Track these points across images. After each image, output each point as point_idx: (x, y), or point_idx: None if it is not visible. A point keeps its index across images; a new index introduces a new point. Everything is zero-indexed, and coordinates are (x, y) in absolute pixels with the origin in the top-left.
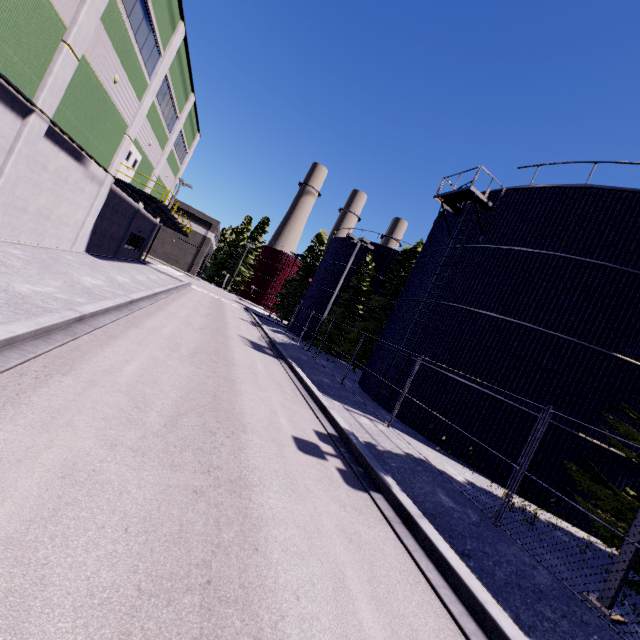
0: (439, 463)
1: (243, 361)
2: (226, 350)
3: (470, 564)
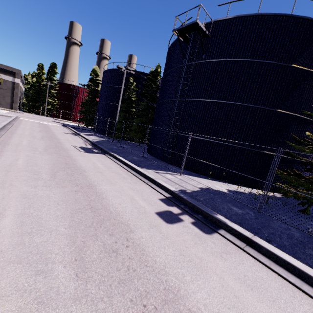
0: (212, 186)
1: (87, 165)
2: (72, 161)
3: (274, 245)
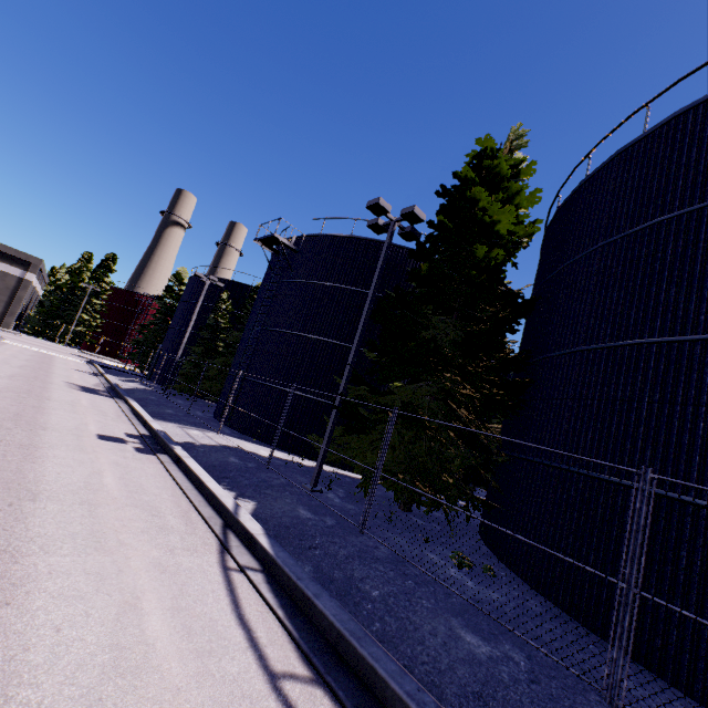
0: (254, 449)
1: (63, 398)
2: (42, 391)
3: (226, 480)
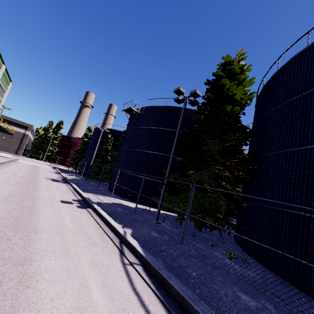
0: (127, 204)
1: (44, 184)
2: (36, 182)
3: (117, 219)
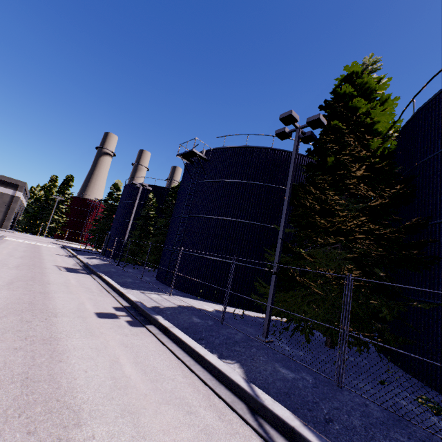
0: (200, 305)
1: (58, 280)
2: (42, 276)
3: (202, 342)
